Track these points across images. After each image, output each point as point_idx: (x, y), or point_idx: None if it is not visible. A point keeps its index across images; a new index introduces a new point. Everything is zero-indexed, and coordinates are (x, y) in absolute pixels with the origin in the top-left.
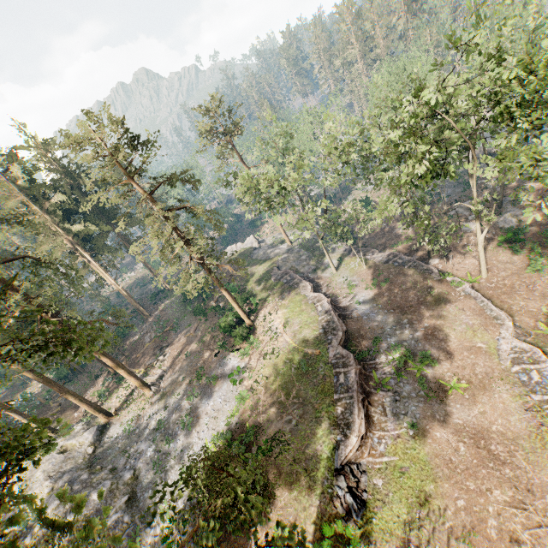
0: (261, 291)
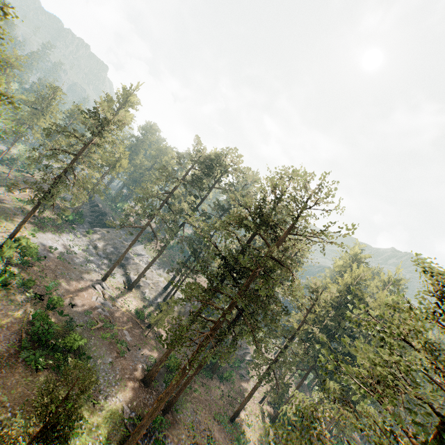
0: None
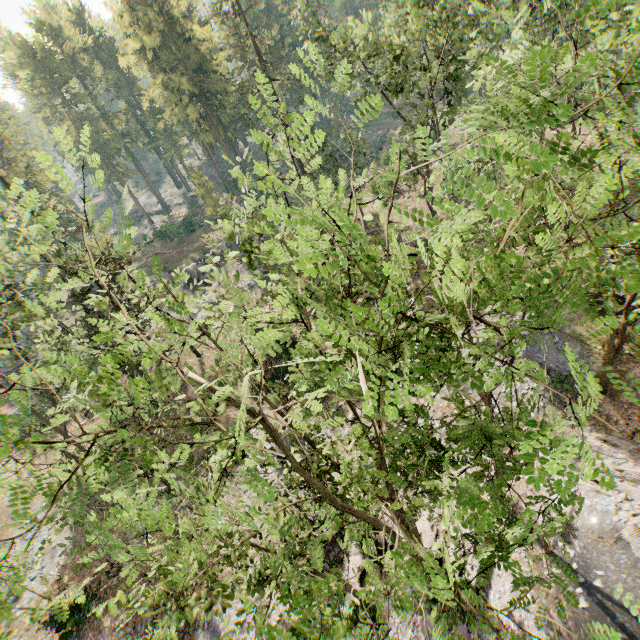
0: None
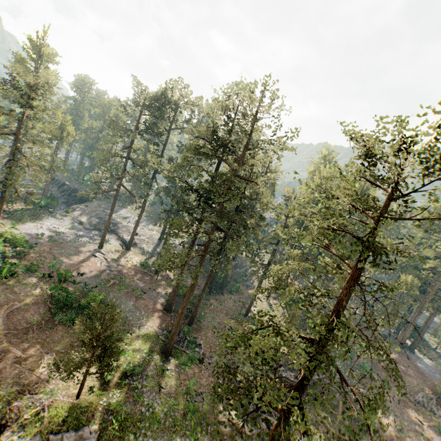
0: None
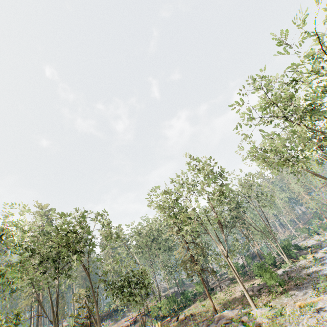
0: None
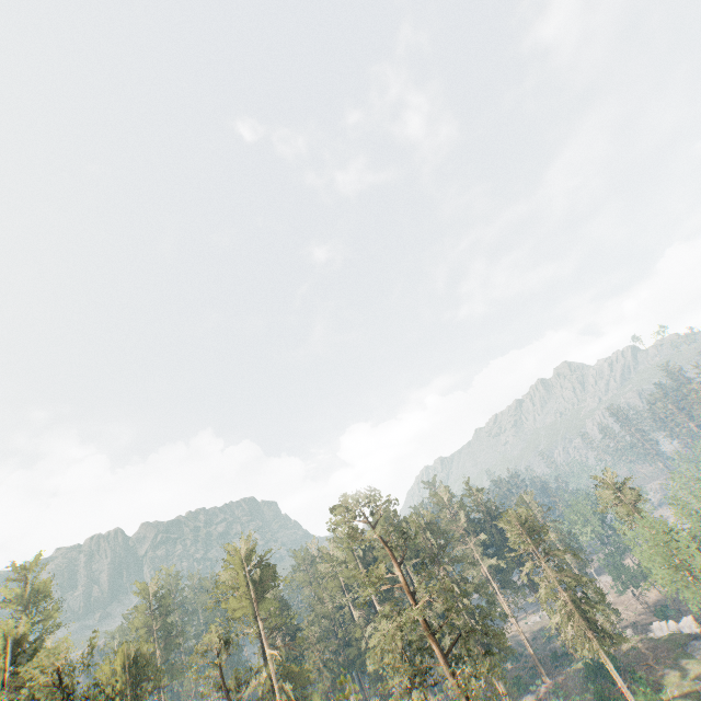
0: (679, 699)
